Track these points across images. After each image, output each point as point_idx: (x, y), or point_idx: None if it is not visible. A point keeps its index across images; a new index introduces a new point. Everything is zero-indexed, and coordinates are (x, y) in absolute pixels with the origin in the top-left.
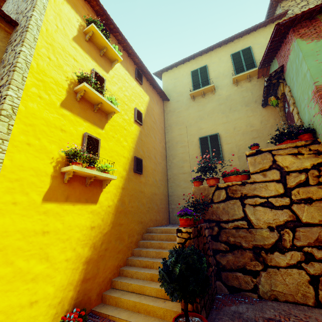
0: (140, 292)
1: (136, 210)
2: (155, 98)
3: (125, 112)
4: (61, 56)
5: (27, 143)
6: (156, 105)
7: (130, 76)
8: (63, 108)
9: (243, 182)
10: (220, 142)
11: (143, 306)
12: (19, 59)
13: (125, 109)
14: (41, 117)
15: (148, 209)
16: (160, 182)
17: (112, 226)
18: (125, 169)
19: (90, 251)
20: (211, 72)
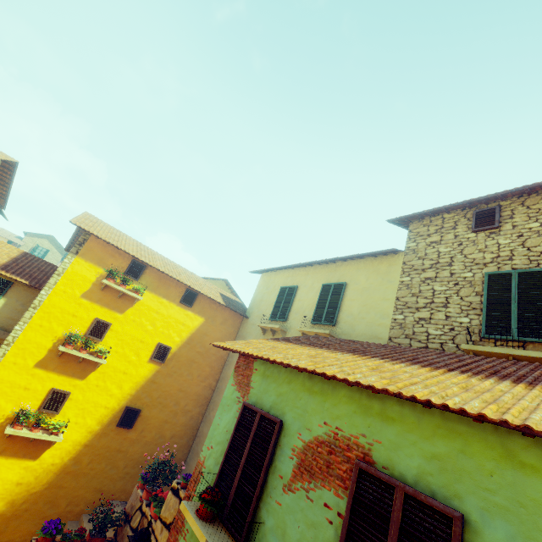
0: None
1: (98, 473)
2: (223, 315)
3: (135, 352)
4: (57, 319)
5: None
6: (219, 327)
7: (169, 303)
8: (37, 368)
9: (151, 521)
10: None
11: None
12: (9, 336)
13: (137, 348)
14: (8, 381)
15: (126, 474)
16: (174, 440)
17: (47, 487)
18: (102, 422)
19: (6, 506)
20: (297, 299)
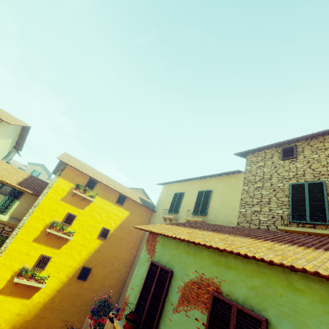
0: None
1: (65, 309)
2: (140, 210)
3: (89, 233)
4: (46, 213)
5: (4, 263)
6: (138, 217)
7: (110, 203)
8: (34, 242)
9: None
10: None
11: None
12: (20, 223)
13: (90, 230)
14: (18, 249)
15: (81, 310)
16: (111, 288)
17: (35, 317)
18: (68, 276)
19: (10, 328)
20: (184, 200)
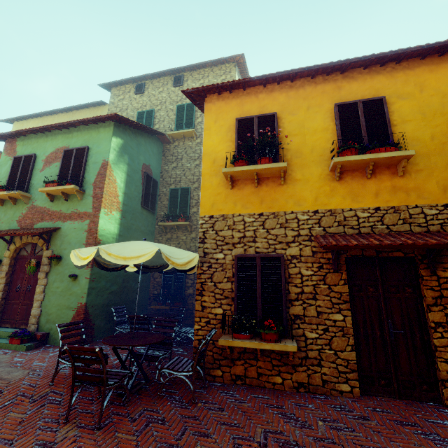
0: None
1: None
2: None
3: None
4: None
5: None
6: None
7: None
8: None
9: None
10: None
11: None
12: None
13: None
14: None
15: None
16: None
17: None
18: None
19: None
20: None
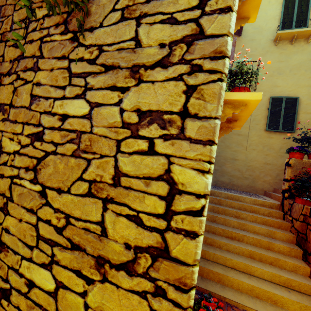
0: (244, 271)
1: None
2: None
3: None
4: None
5: None
6: None
7: None
8: None
9: None
10: (298, 108)
11: (265, 293)
12: None
13: None
14: None
15: None
16: None
17: None
18: None
19: None
20: None
